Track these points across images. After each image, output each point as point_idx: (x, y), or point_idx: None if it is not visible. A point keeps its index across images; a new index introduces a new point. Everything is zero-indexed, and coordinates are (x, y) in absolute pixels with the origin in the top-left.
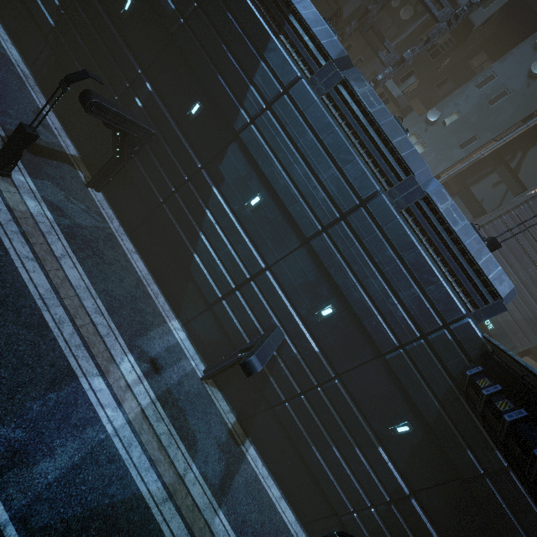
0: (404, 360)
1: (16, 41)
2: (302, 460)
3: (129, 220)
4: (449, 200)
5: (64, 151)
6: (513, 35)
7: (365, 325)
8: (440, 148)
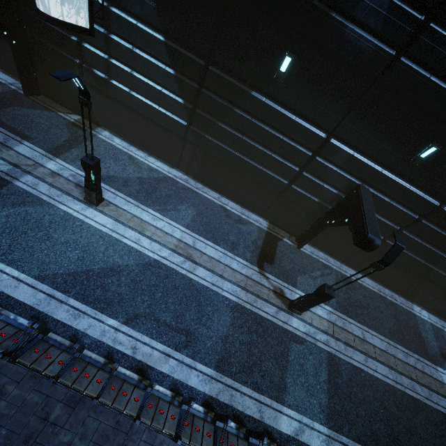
0: None
1: (148, 150)
2: None
3: (340, 253)
4: None
5: (264, 231)
6: None
7: None
8: None
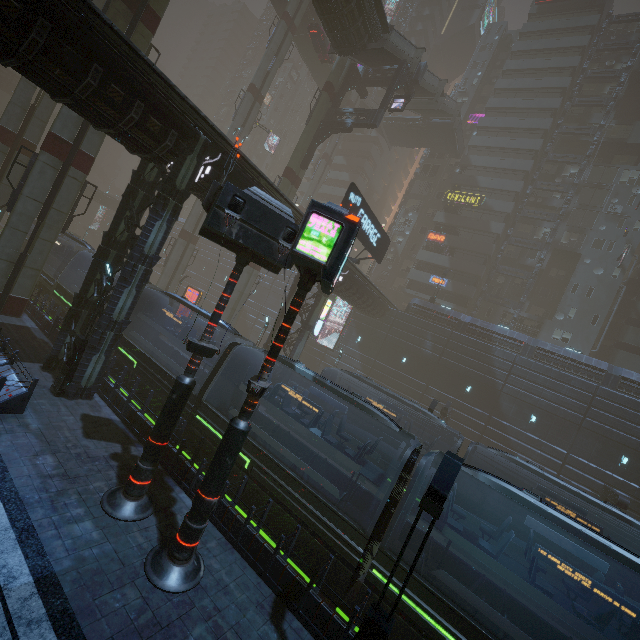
0: None
1: None
2: None
3: None
4: (633, 373)
5: None
6: (564, 259)
7: None
8: (581, 330)
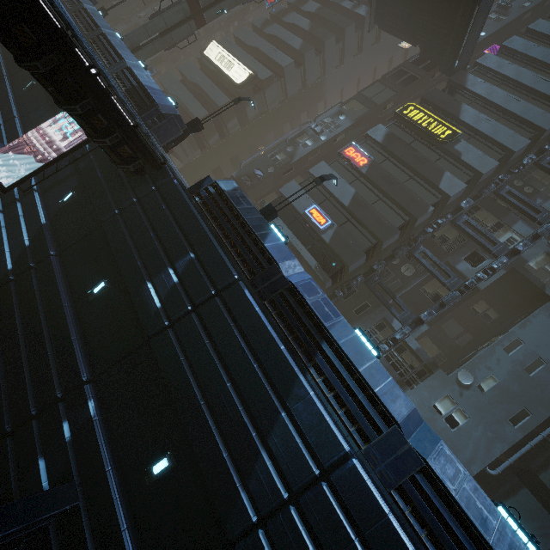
0: None
1: None
2: None
3: None
4: None
5: None
6: (512, 295)
7: None
8: (487, 421)
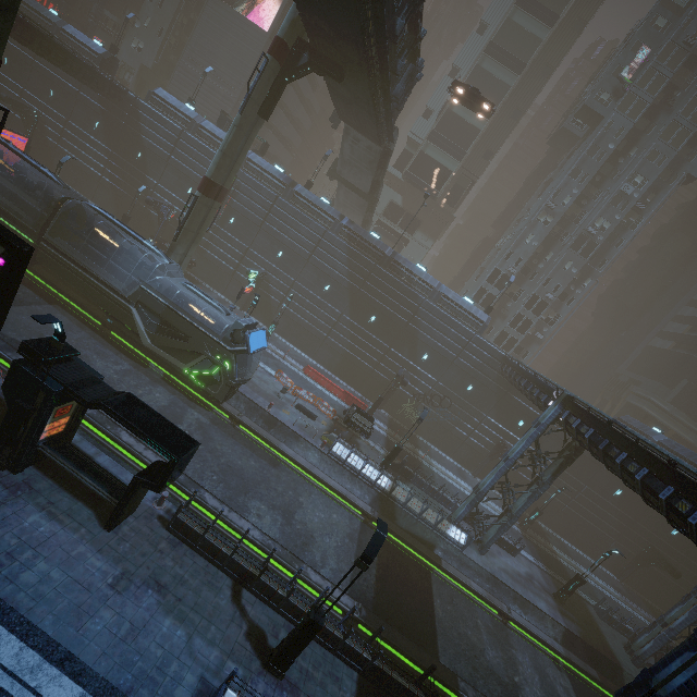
0: (82, 95)
1: None
2: (77, 169)
3: None
4: (73, 29)
5: None
6: None
7: (65, 89)
8: (151, 41)
